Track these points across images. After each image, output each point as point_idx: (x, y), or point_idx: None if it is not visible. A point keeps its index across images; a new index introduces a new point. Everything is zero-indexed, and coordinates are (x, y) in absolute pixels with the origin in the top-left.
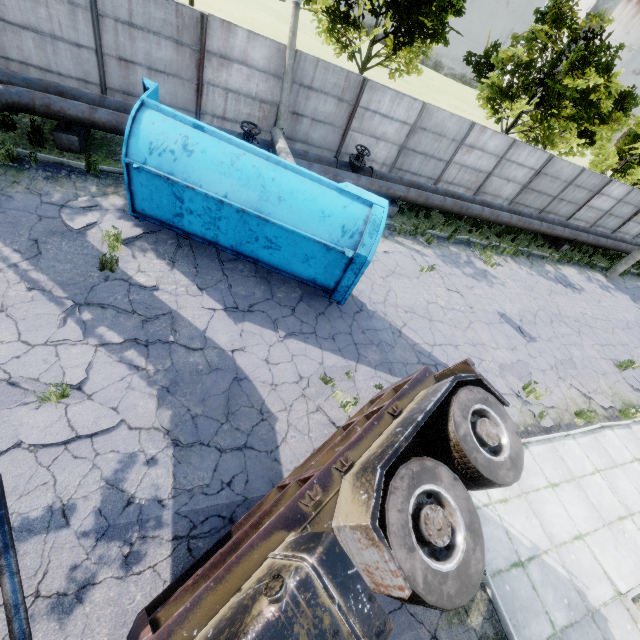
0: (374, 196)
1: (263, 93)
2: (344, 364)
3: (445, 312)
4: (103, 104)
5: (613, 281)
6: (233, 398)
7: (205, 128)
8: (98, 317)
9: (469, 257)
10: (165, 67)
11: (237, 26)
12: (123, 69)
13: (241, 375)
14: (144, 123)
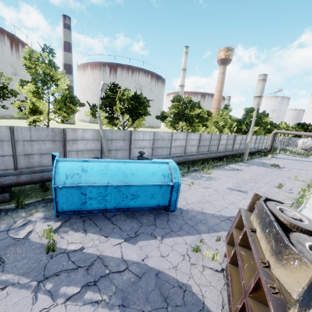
0: (166, 160)
1: (93, 147)
2: (195, 238)
3: (211, 196)
4: (21, 174)
5: (247, 163)
6: (161, 287)
7: (88, 160)
8: (57, 282)
9: (200, 174)
10: (48, 151)
11: (78, 128)
12: (27, 158)
13: (155, 271)
14: (60, 167)
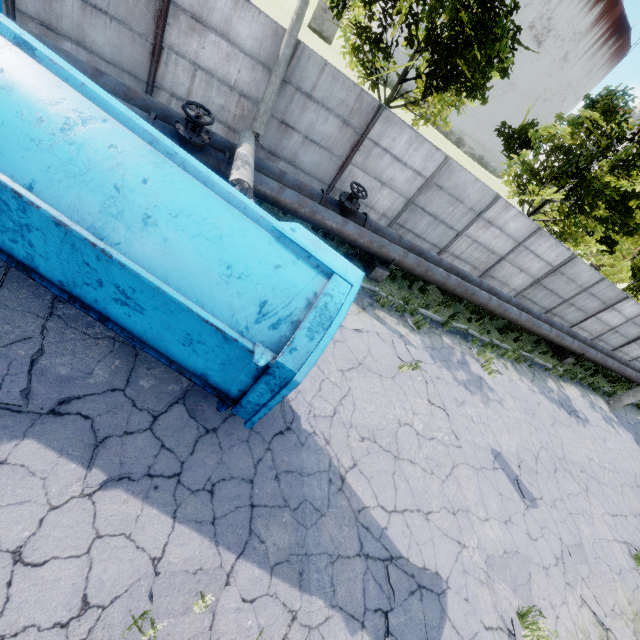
0: (340, 259)
1: (245, 84)
2: (209, 560)
3: (421, 443)
4: None
5: (615, 411)
6: None
7: (38, 51)
8: None
9: (464, 355)
10: (108, 5)
11: None
12: None
13: None
14: None
